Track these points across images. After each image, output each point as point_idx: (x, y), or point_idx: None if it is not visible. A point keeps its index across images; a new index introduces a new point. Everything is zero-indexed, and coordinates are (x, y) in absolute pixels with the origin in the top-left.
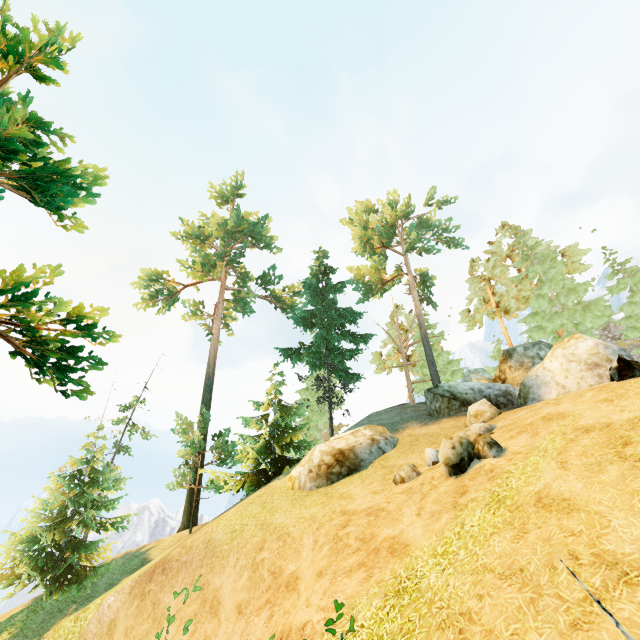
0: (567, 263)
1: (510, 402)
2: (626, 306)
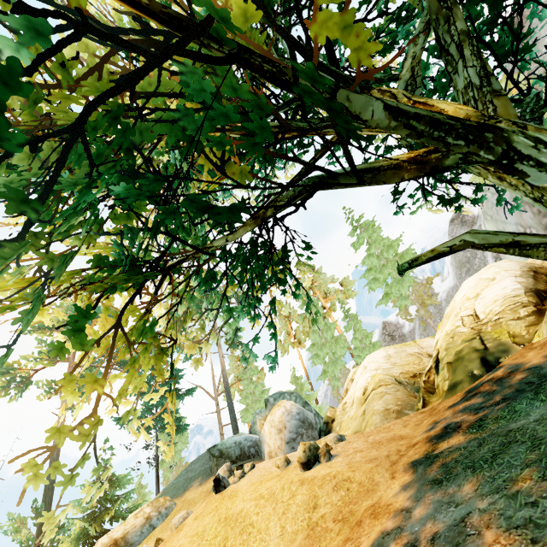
0: (345, 291)
1: (257, 451)
2: (353, 340)
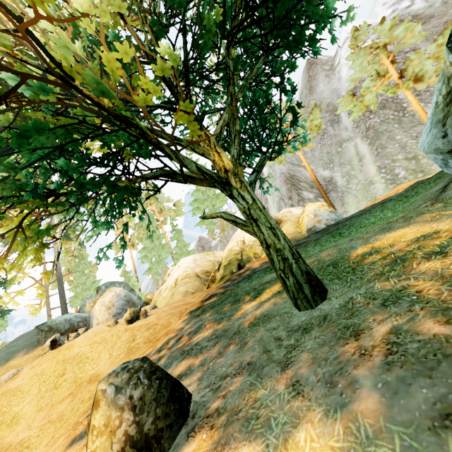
0: (176, 210)
1: (85, 325)
2: (176, 248)
